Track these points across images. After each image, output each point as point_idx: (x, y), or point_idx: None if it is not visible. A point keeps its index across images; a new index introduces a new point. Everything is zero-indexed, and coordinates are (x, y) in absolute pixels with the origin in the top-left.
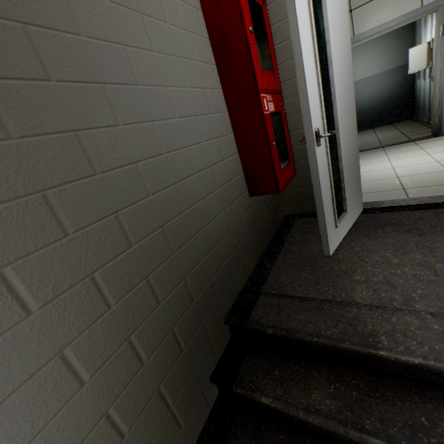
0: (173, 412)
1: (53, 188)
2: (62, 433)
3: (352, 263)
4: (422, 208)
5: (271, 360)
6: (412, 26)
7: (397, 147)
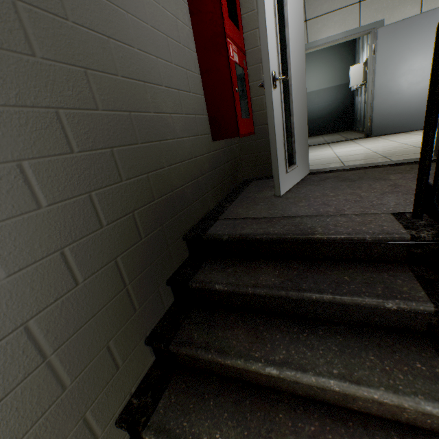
0: (129, 291)
1: (24, 3)
2: (13, 241)
3: (298, 198)
4: (354, 169)
5: (226, 264)
6: (353, 52)
7: (339, 143)
